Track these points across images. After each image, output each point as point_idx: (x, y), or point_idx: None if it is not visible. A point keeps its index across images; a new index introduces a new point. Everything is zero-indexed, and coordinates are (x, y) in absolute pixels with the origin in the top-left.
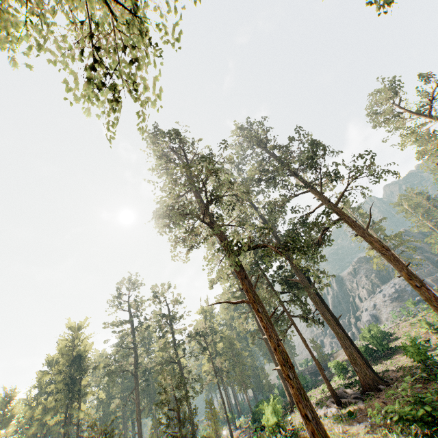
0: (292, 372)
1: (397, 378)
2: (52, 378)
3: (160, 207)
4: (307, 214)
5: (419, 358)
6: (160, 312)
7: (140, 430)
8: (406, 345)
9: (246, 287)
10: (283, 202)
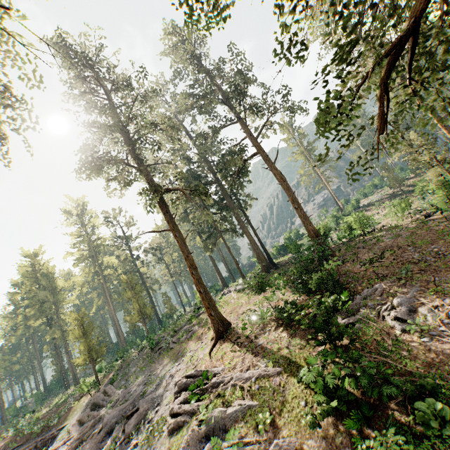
0: (195, 271)
1: (284, 264)
2: (24, 297)
3: (81, 157)
4: (234, 146)
5: (295, 252)
6: (115, 235)
7: (115, 318)
8: (289, 244)
9: (167, 219)
10: (213, 134)
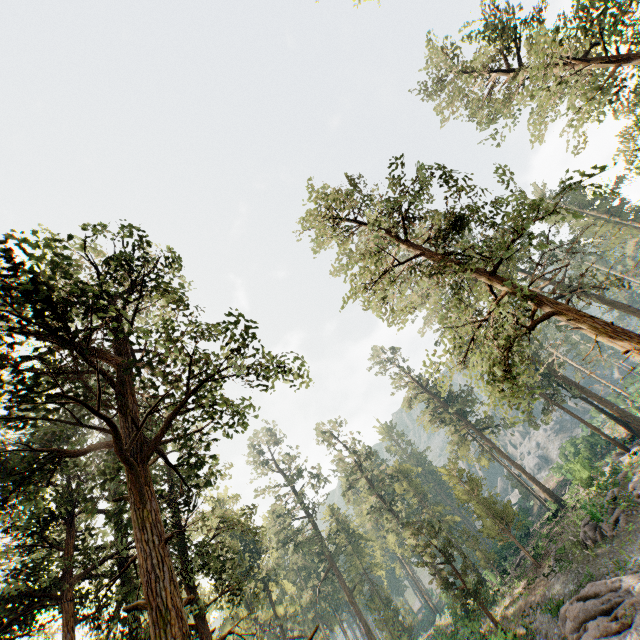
0: None
1: None
2: None
3: None
4: None
5: None
6: (339, 457)
7: (362, 616)
8: None
9: None
10: None
